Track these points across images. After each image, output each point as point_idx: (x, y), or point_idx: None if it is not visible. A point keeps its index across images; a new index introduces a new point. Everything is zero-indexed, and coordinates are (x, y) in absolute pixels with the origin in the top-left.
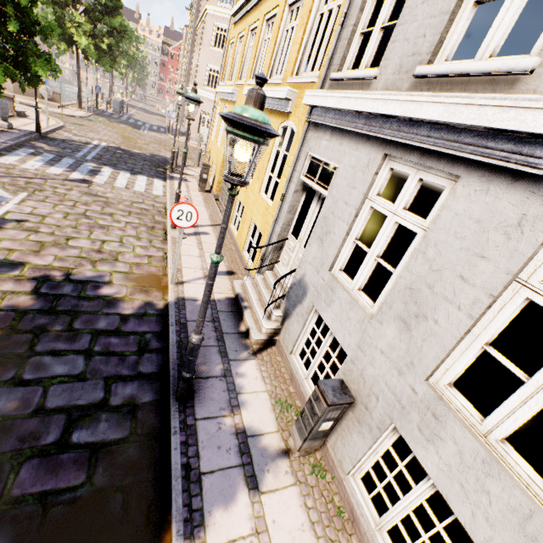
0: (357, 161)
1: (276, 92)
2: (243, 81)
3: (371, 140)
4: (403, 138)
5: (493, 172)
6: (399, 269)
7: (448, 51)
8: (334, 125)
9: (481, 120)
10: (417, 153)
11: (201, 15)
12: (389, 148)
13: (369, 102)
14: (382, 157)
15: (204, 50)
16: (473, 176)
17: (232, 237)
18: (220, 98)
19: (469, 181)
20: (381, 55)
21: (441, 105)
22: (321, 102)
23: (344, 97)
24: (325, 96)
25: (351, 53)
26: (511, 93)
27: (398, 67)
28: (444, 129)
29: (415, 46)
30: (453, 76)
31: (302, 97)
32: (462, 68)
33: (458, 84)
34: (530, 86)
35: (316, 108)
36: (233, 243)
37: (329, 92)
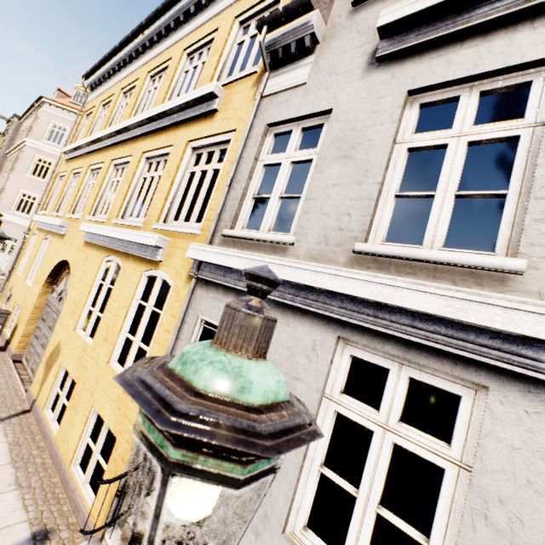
0: (293, 340)
1: (138, 236)
2: (80, 216)
3: (308, 314)
4: (370, 323)
5: (541, 388)
6: (437, 539)
7: (382, 232)
8: (243, 288)
9: (519, 327)
10: (395, 342)
11: (17, 144)
12: (345, 330)
13: (306, 273)
14: (336, 340)
15: (16, 175)
16: (511, 390)
17: (48, 438)
18: (37, 227)
19: (508, 396)
20: (262, 217)
21: (436, 296)
22: (219, 260)
23: (259, 260)
24: (225, 254)
25: (245, 213)
26: (506, 290)
27: (323, 238)
28: (435, 321)
29: (339, 221)
30: (412, 260)
31: (178, 246)
32: (425, 254)
33: (422, 269)
34: (530, 286)
35: (208, 263)
36: (49, 448)
37: (232, 251)
